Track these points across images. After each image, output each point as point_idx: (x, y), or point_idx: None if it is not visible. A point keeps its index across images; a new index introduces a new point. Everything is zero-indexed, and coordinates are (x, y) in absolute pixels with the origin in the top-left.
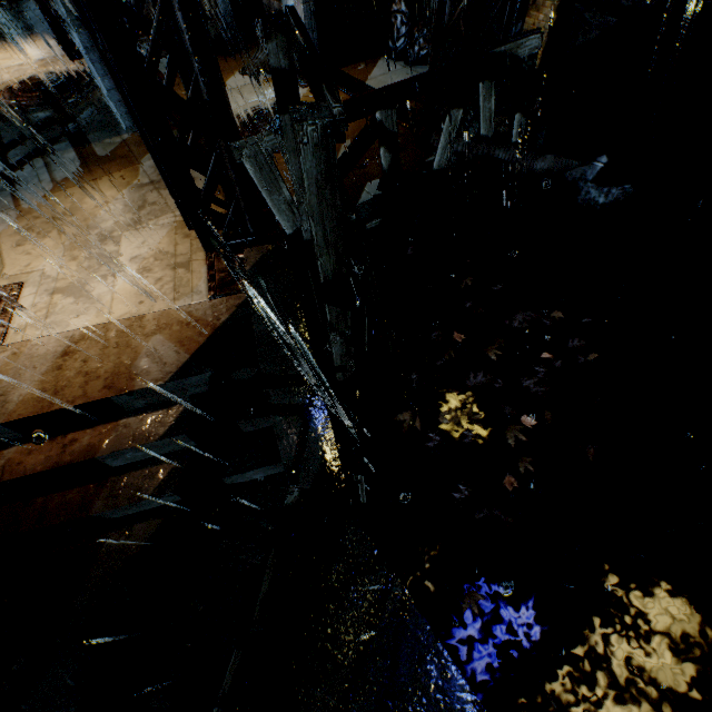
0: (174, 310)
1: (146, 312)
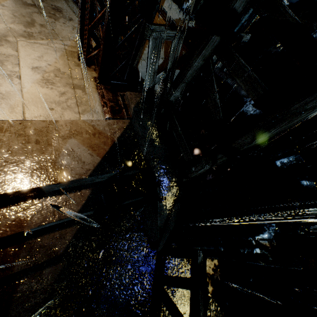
0: (80, 121)
1: (58, 118)
